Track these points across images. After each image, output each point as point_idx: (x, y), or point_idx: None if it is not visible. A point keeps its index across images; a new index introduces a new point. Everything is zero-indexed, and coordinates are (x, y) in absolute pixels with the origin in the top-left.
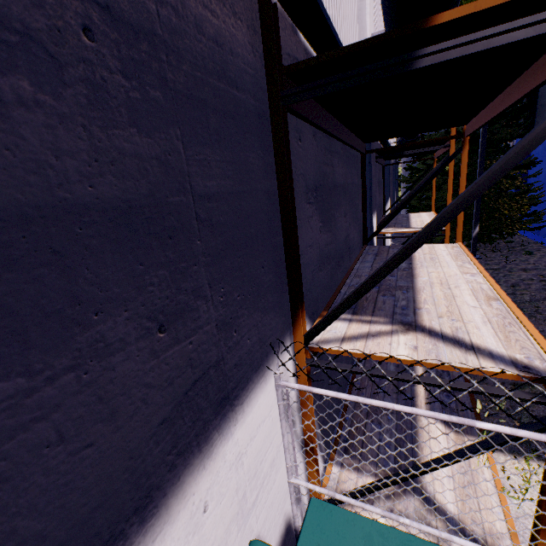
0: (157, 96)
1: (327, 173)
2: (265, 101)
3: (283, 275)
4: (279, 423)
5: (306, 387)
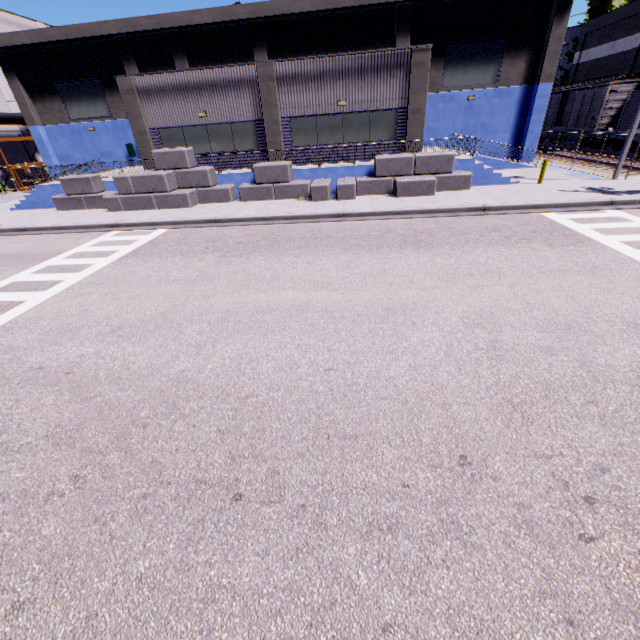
0: None
1: None
2: None
3: None
4: None
5: None
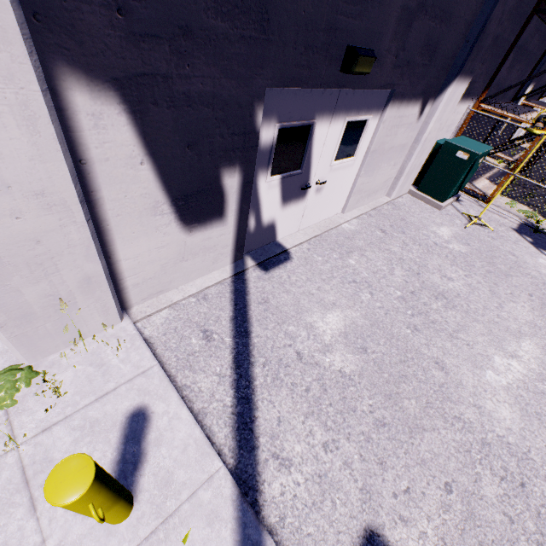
0: (514, 14)
1: (528, 42)
2: (531, 9)
3: (491, 75)
4: (458, 123)
5: (476, 111)
